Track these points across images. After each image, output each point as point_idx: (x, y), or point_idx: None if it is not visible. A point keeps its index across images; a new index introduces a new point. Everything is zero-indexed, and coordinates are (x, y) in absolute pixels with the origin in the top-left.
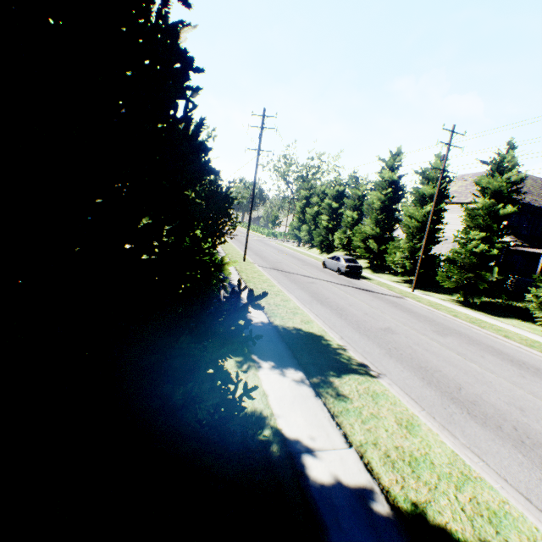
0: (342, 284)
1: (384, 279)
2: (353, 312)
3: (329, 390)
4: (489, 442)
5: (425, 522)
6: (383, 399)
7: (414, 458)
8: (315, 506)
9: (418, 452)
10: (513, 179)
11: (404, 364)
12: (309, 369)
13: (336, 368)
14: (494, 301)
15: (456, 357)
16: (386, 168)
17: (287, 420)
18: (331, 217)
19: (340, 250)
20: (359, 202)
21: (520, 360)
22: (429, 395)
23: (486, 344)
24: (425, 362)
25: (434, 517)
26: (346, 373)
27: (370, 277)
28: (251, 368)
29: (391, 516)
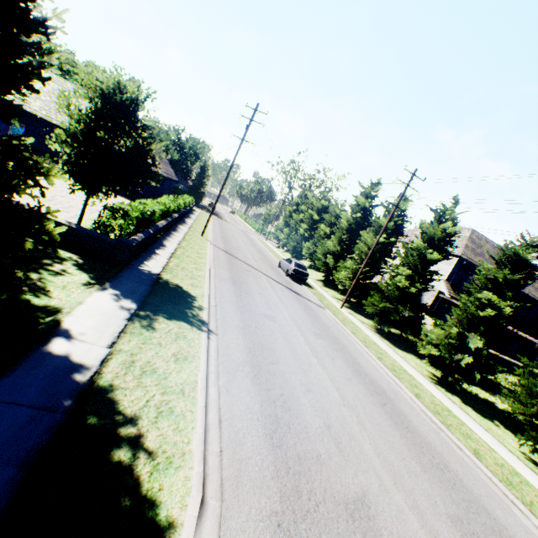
0: (278, 281)
1: (327, 293)
2: (255, 298)
3: (144, 321)
4: (243, 391)
5: (105, 394)
6: (186, 341)
7: (155, 371)
8: (27, 357)
9: (164, 370)
10: (448, 231)
11: (247, 336)
12: (147, 306)
13: (174, 315)
14: (410, 338)
15: (306, 351)
16: (364, 194)
17: (77, 319)
18: (310, 227)
19: (307, 259)
20: (335, 220)
21: (367, 373)
22: (237, 357)
23: (352, 355)
24: (269, 342)
25: (117, 394)
26: (178, 320)
27: (315, 287)
28: (93, 288)
29: (82, 382)
